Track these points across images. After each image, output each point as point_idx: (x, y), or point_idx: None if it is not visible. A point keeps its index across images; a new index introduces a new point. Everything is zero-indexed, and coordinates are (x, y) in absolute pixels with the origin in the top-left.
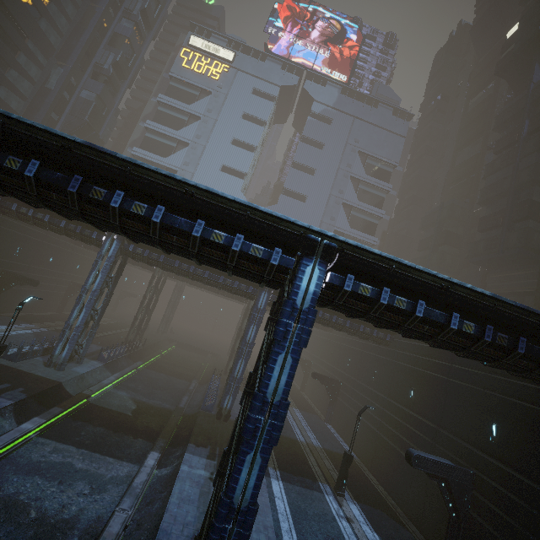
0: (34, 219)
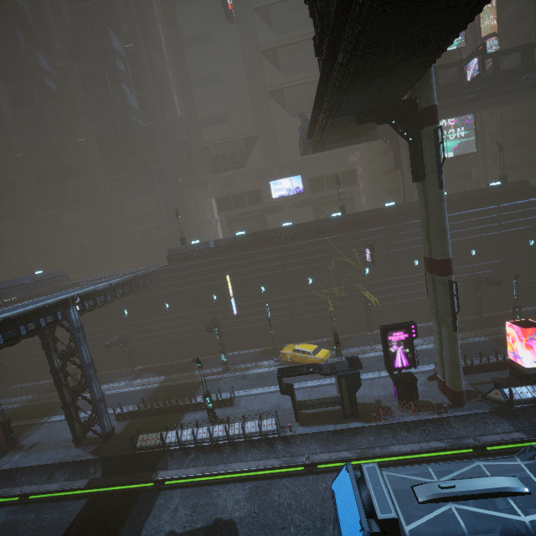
0: None
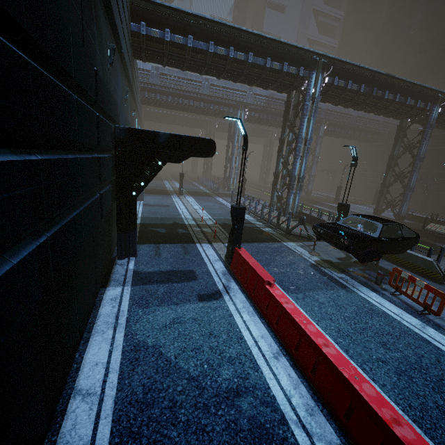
0: (192, 107)
